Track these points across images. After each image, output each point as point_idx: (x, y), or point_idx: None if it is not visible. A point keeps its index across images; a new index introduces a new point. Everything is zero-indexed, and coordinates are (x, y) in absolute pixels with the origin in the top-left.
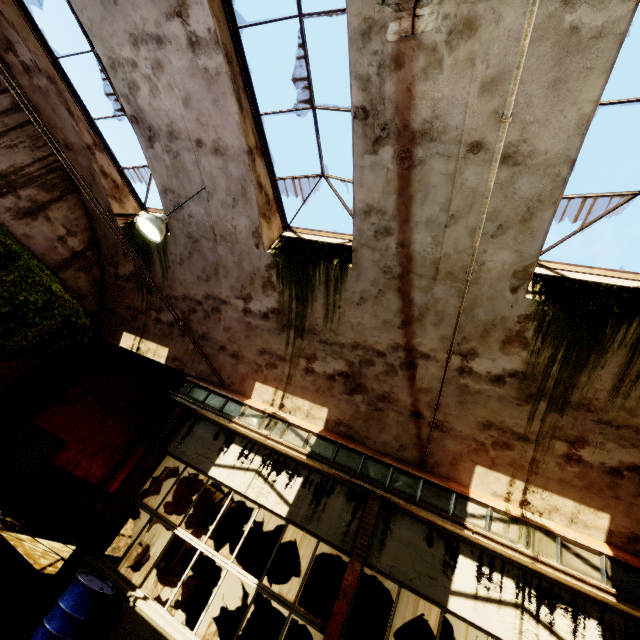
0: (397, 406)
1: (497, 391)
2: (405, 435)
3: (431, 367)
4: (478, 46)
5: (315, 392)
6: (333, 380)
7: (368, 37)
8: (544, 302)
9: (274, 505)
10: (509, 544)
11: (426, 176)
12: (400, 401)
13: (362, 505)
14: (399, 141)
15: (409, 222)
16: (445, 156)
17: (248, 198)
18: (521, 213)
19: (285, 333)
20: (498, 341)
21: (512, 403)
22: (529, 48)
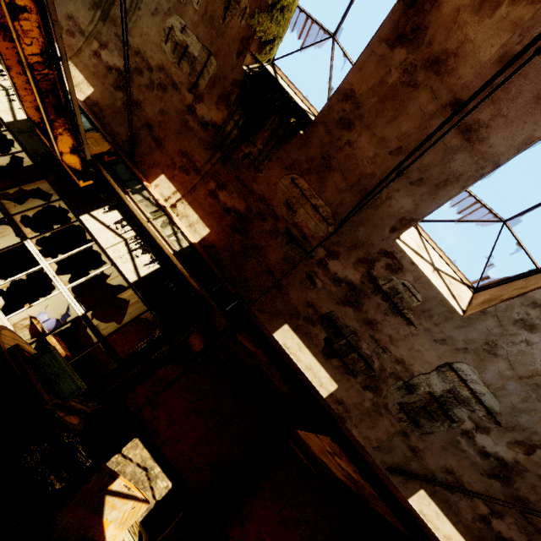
0: None
1: None
2: None
3: None
4: None
5: None
6: None
7: None
8: None
9: None
10: None
11: None
12: None
13: None
14: None
15: None
16: None
17: None
18: None
19: None
20: None
21: (87, 7)
22: None
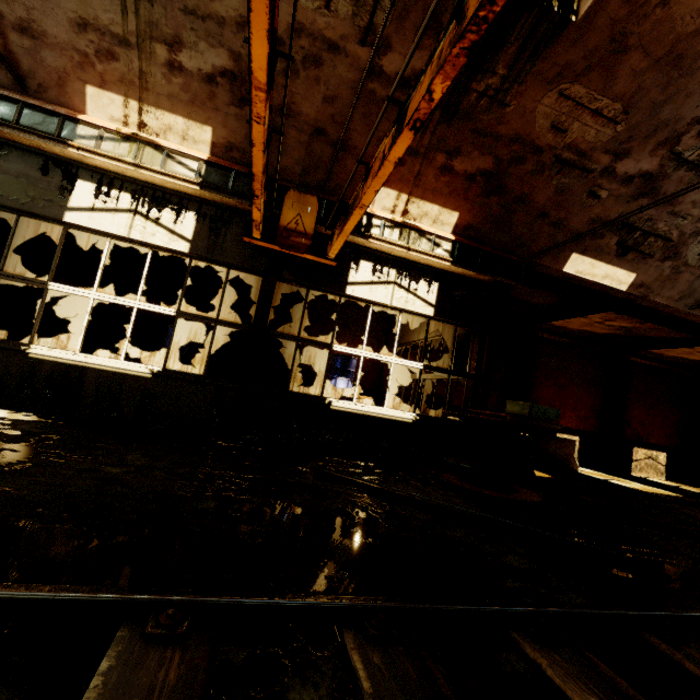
0: None
1: None
2: None
3: None
4: None
5: None
6: None
7: None
8: None
9: None
10: (112, 155)
11: None
12: None
13: None
14: None
15: None
16: None
17: None
18: None
19: None
20: None
21: None
22: None
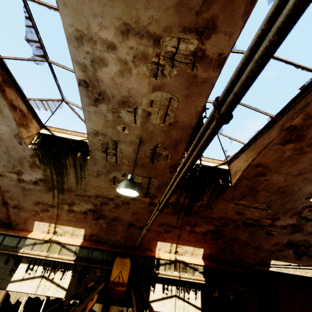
0: None
1: (37, 188)
2: (1, 214)
3: (5, 180)
4: None
5: None
6: None
7: None
8: (35, 149)
9: None
10: (36, 254)
11: None
12: None
13: None
14: None
15: None
16: None
17: None
18: None
19: None
20: (28, 166)
21: (45, 192)
22: None
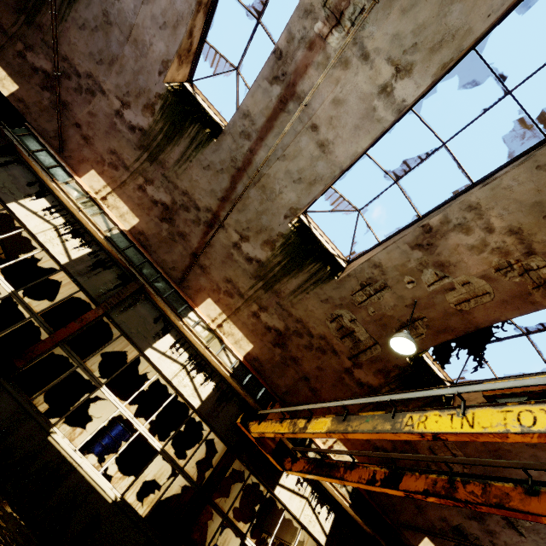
0: (187, 244)
1: (245, 266)
2: (180, 263)
3: (221, 233)
4: (344, 78)
5: (137, 205)
6: (155, 205)
7: (307, 16)
8: (294, 232)
9: (57, 253)
10: (199, 336)
11: (286, 122)
12: (191, 242)
13: (126, 285)
14: (286, 90)
15: (263, 141)
16: (300, 120)
17: (176, 33)
18: (312, 179)
19: (140, 151)
20: (263, 240)
21: (248, 276)
22: (358, 100)
